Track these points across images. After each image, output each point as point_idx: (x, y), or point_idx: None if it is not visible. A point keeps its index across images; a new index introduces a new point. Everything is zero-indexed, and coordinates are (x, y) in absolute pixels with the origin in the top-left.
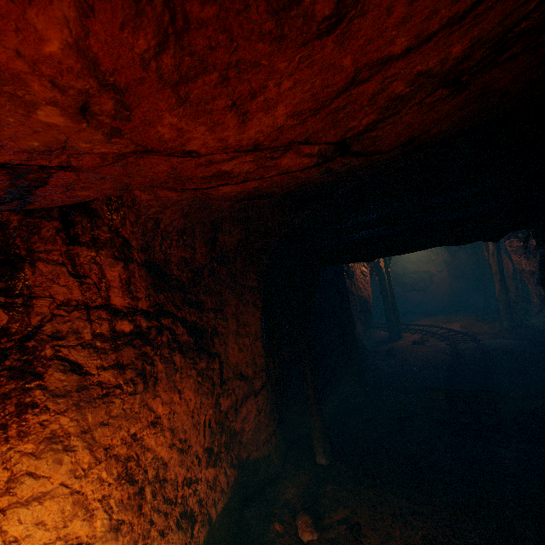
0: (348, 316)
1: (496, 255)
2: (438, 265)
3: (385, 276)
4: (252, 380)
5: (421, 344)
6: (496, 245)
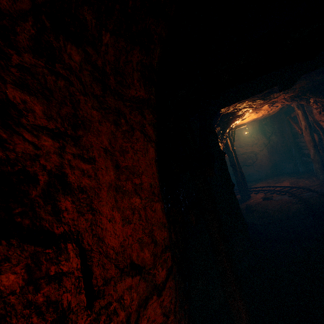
0: (228, 176)
1: (308, 128)
2: (259, 146)
3: (232, 153)
4: (151, 269)
5: (271, 199)
6: (307, 121)
